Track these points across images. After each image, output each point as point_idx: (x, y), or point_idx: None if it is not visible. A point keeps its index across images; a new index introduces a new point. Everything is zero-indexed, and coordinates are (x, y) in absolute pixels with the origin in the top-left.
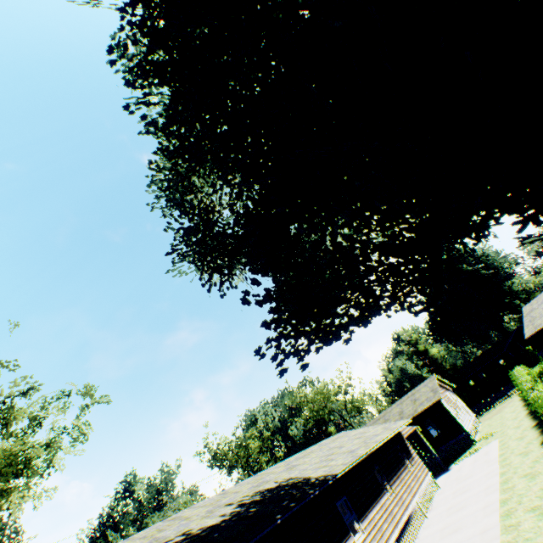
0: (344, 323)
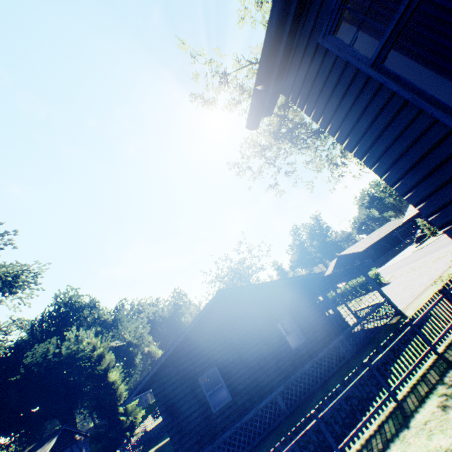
0: None
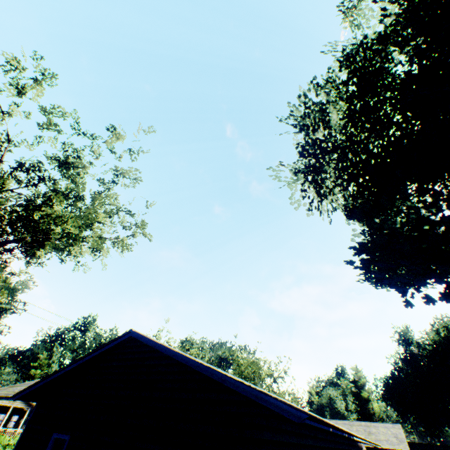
0: None
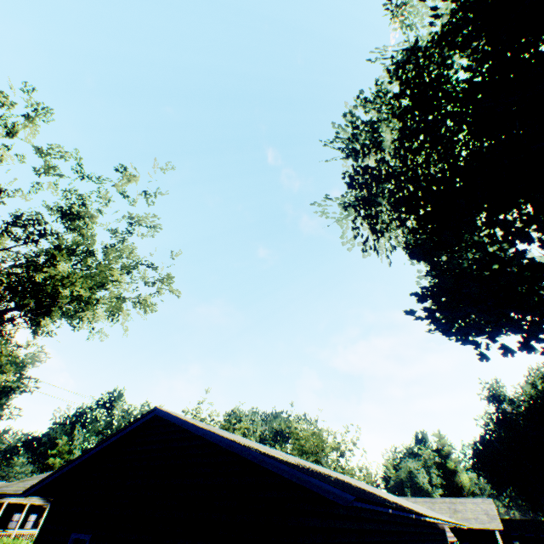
0: None
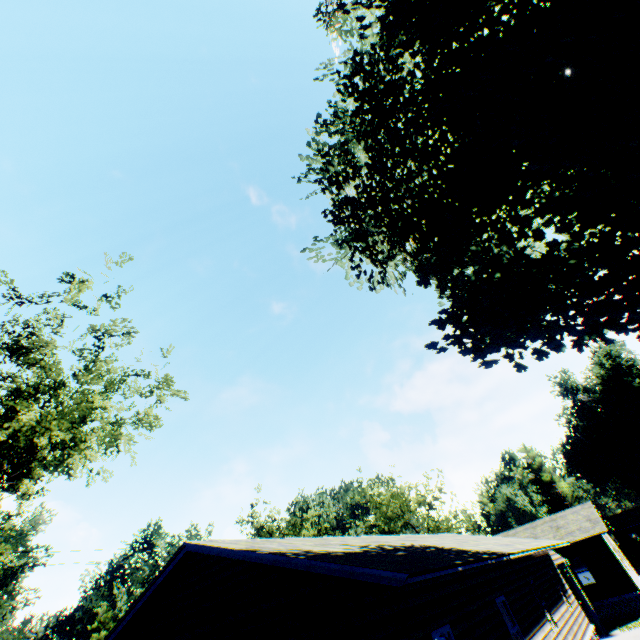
0: (619, 300)
